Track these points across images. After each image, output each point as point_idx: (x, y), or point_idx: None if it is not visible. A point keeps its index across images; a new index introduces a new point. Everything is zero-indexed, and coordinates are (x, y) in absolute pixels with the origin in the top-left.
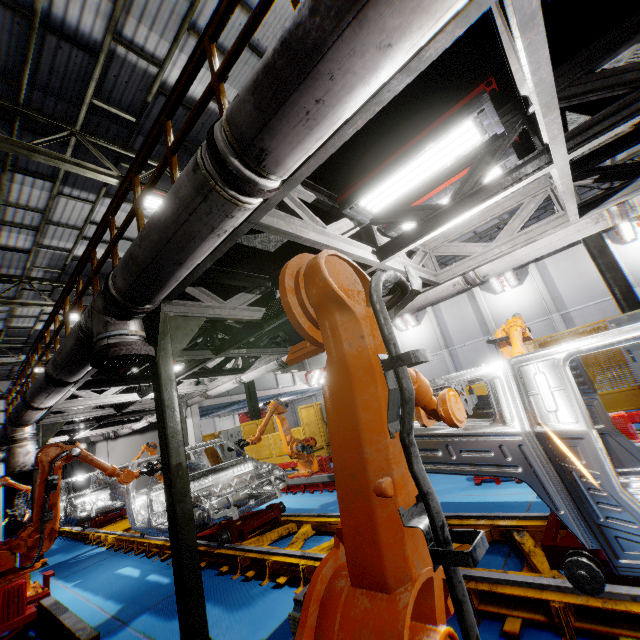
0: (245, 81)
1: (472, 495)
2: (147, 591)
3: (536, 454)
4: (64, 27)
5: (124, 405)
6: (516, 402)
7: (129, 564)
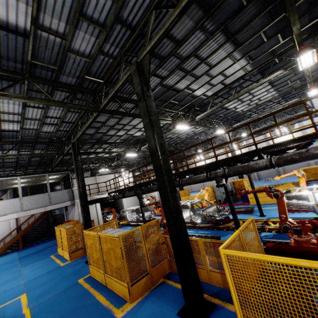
0: (215, 90)
1: None
2: (205, 234)
3: (315, 207)
4: (175, 88)
5: None
6: (311, 199)
7: None
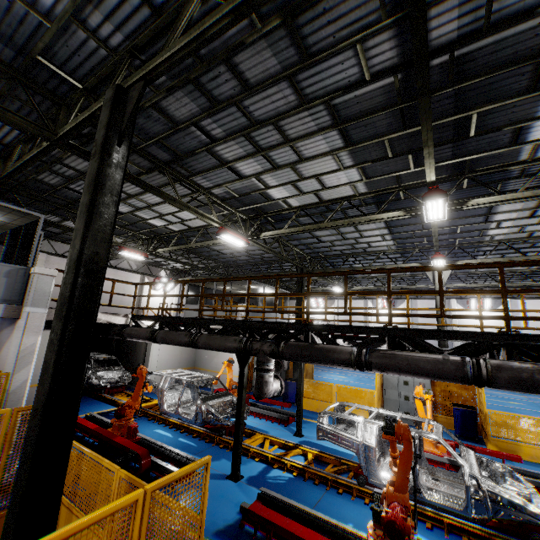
0: None
1: None
2: None
3: None
4: None
5: None
6: None
7: None
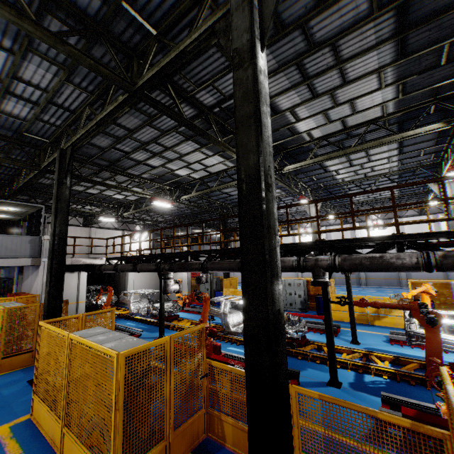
0: (327, 130)
1: (393, 349)
2: None
3: None
4: (274, 104)
5: None
6: None
7: (229, 346)
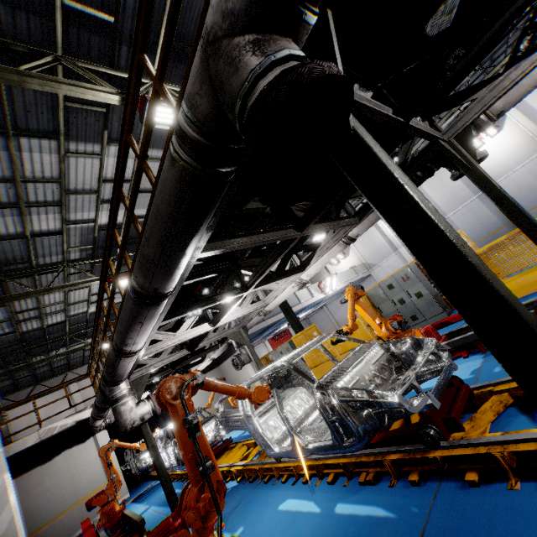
0: None
1: None
2: (364, 532)
3: None
4: None
5: (195, 342)
6: None
7: (286, 495)
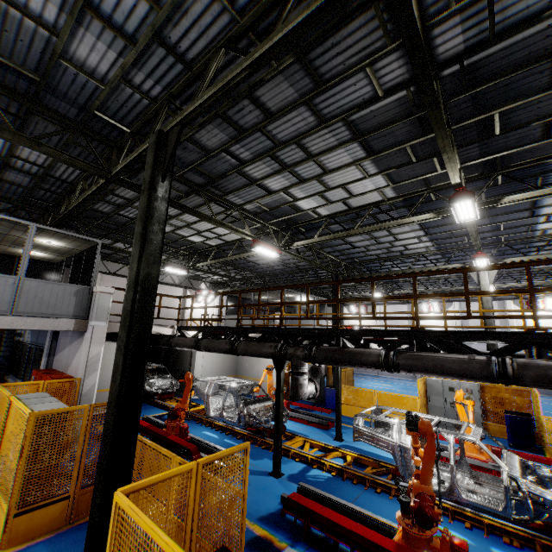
0: None
1: None
2: None
3: None
4: None
5: None
6: None
7: None
